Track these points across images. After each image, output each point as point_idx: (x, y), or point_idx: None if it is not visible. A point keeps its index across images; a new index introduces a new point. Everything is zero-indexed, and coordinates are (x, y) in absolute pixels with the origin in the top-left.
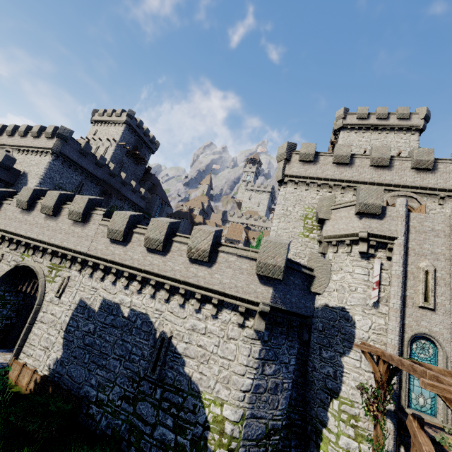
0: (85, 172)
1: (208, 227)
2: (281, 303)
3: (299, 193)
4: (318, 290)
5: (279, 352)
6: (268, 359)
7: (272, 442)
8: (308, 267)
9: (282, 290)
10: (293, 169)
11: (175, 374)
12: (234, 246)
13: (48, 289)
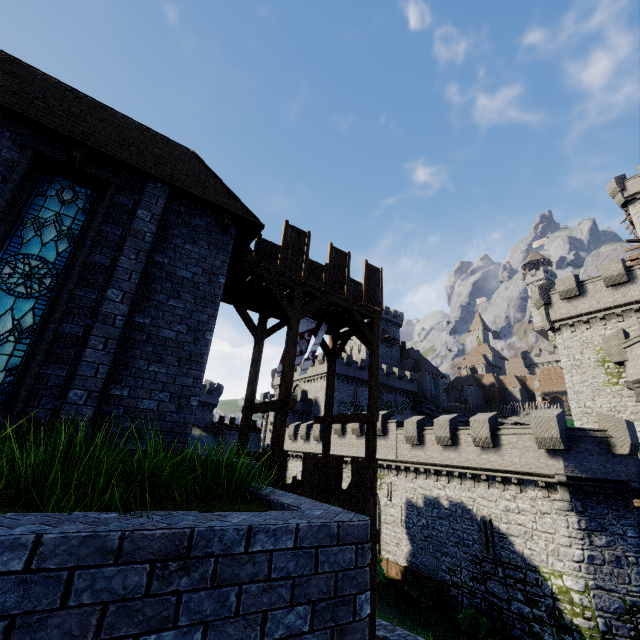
0: (354, 380)
1: (482, 415)
2: (579, 471)
3: (580, 336)
4: (621, 451)
5: (604, 522)
6: (593, 530)
7: (639, 620)
8: (597, 429)
9: (575, 459)
10: (559, 311)
11: (508, 553)
12: (510, 427)
13: (380, 496)
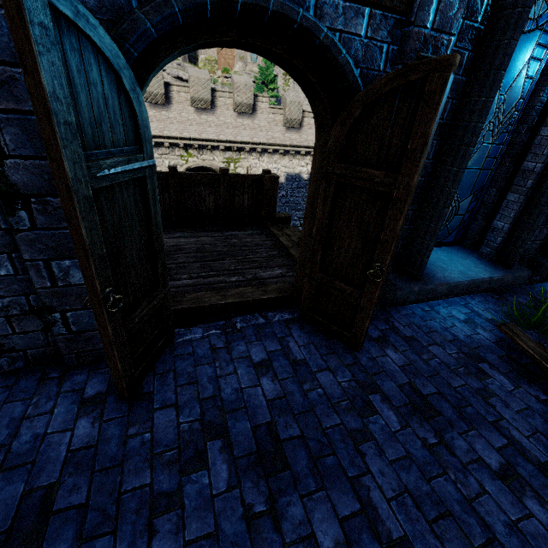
0: None
1: None
2: None
3: None
4: None
5: None
6: None
7: None
8: None
9: None
10: None
11: None
12: None
13: None
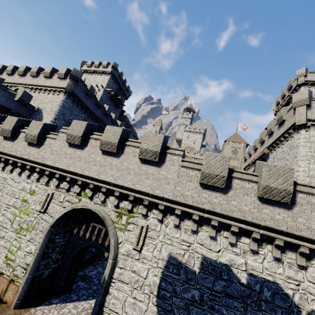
0: (88, 111)
1: None
2: None
3: None
4: None
5: None
6: None
7: None
8: None
9: None
10: None
11: None
12: None
13: (121, 239)
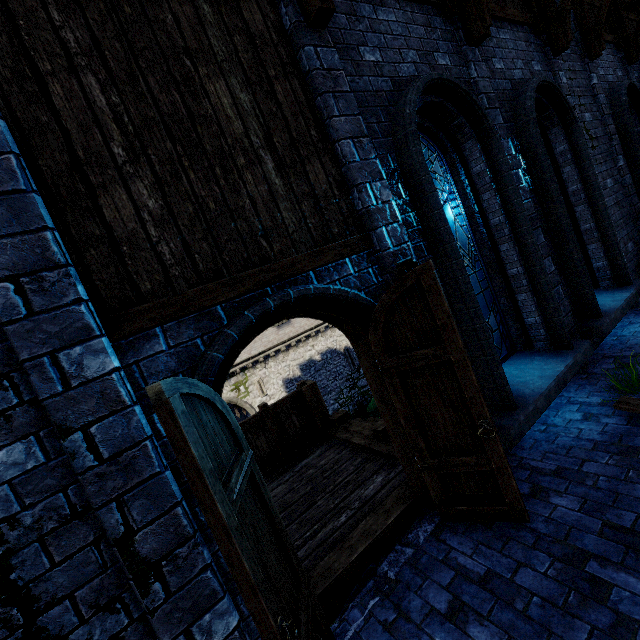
0: None
1: None
2: None
3: None
4: None
5: None
6: None
7: None
8: None
9: None
10: None
11: None
12: None
13: (251, 401)
